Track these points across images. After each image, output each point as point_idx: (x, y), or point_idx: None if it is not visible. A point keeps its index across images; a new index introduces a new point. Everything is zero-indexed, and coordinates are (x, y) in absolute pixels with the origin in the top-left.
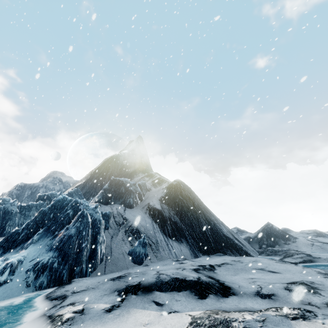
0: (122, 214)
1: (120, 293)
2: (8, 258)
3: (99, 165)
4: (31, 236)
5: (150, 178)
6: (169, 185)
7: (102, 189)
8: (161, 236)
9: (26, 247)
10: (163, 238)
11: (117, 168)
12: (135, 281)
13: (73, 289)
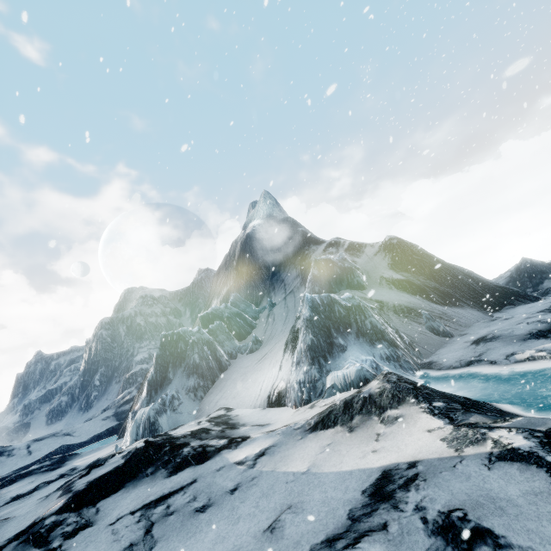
0: (369, 298)
1: (539, 338)
2: (355, 360)
3: (237, 254)
4: (330, 341)
5: (337, 247)
6: (386, 247)
7: (312, 278)
8: (437, 306)
9: (344, 351)
10: (441, 307)
11: (265, 250)
12: (527, 331)
13: (466, 357)
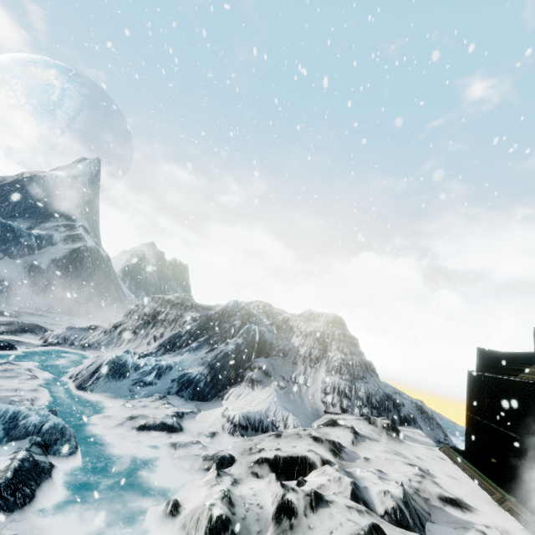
0: None
1: None
2: None
3: (5, 182)
4: None
5: (69, 230)
6: (76, 248)
7: None
8: (27, 290)
9: None
10: (27, 292)
11: (34, 196)
12: None
13: None
